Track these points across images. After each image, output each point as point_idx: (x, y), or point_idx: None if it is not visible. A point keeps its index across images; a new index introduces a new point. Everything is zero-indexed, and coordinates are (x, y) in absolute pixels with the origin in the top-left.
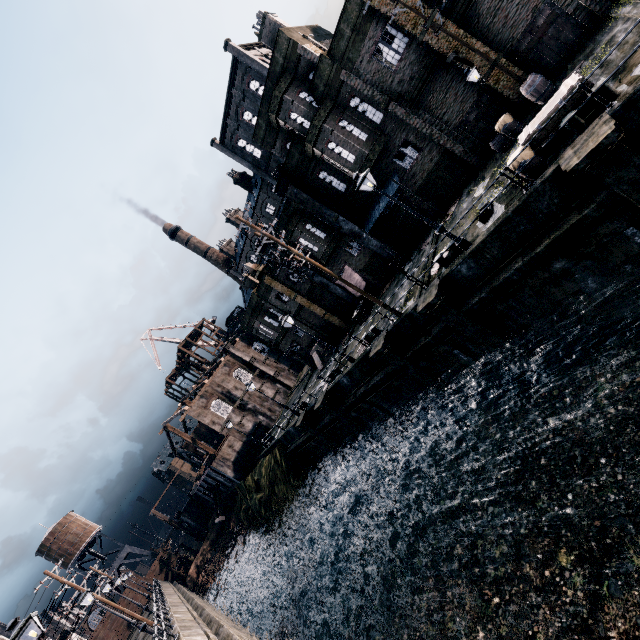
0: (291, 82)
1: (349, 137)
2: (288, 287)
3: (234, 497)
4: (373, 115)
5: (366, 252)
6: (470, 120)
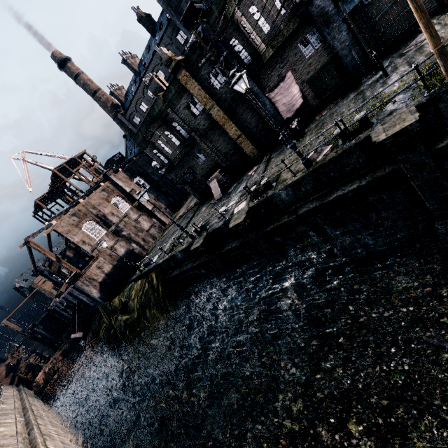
0: None
1: None
2: (206, 92)
3: (94, 315)
4: None
5: (323, 54)
6: None
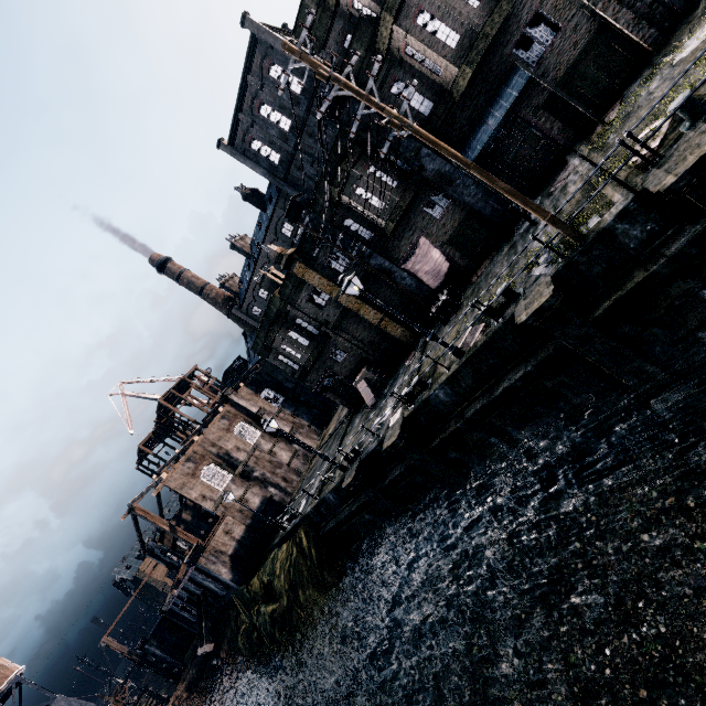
0: None
1: (453, 1)
2: (329, 279)
3: (228, 612)
4: None
5: (456, 211)
6: None
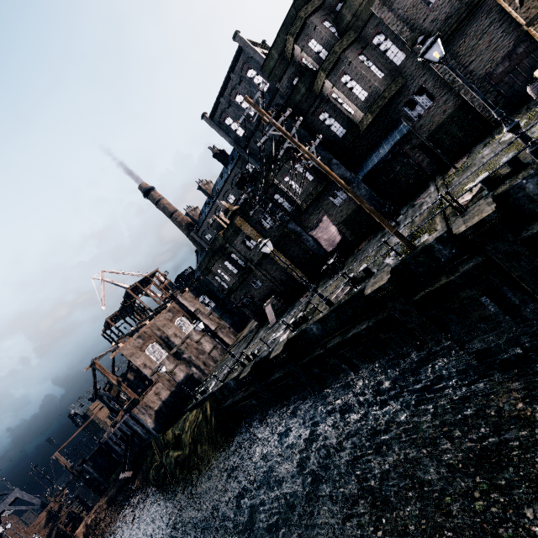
0: (317, 9)
1: (366, 71)
2: (258, 232)
3: (146, 452)
4: (394, 55)
5: (350, 203)
6: (497, 72)
